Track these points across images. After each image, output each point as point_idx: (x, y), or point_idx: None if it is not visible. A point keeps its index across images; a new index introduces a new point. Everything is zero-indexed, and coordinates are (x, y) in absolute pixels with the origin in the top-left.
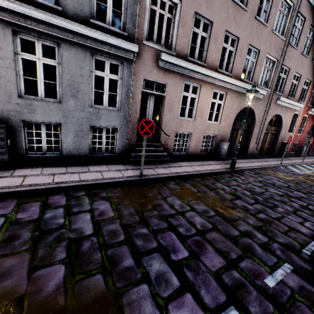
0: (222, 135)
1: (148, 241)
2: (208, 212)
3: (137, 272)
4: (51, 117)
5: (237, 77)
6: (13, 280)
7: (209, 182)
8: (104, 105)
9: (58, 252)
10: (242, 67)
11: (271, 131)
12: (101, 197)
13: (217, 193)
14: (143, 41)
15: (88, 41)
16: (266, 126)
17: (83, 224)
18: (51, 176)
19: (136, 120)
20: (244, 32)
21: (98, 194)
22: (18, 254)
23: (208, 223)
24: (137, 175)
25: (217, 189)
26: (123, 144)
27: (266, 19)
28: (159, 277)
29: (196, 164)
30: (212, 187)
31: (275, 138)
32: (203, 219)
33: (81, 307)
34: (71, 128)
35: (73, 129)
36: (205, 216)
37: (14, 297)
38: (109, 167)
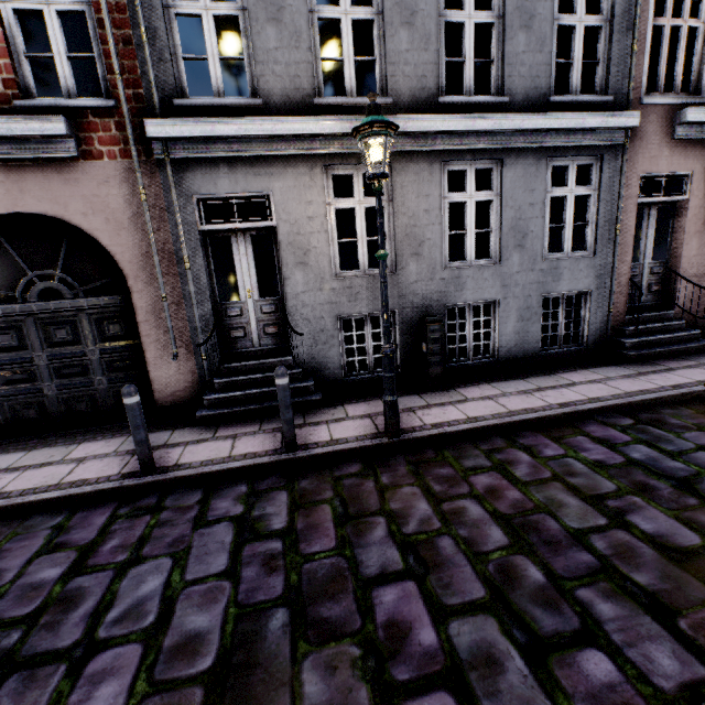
0: None
1: None
2: None
3: None
4: (484, 291)
5: None
6: None
7: None
8: (564, 251)
9: None
10: None
11: None
12: (679, 426)
13: None
14: (643, 100)
15: (546, 139)
16: None
17: None
18: (528, 395)
19: (625, 269)
20: None
21: (663, 421)
22: (698, 509)
23: None
24: (688, 383)
25: None
26: (600, 323)
27: None
28: None
29: None
30: None
31: None
32: None
33: None
34: (513, 306)
35: (515, 308)
36: None
37: None
38: (596, 372)
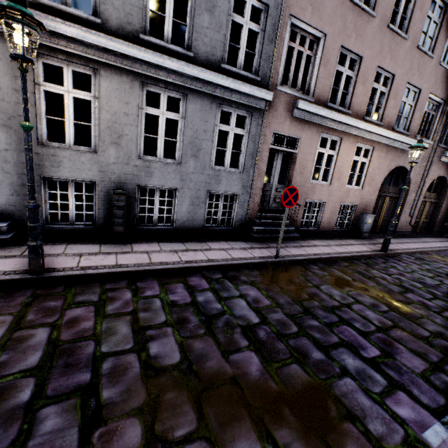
0: (364, 205)
1: (327, 335)
2: (378, 306)
3: (333, 366)
4: (168, 181)
5: (389, 127)
6: (214, 362)
7: (361, 269)
8: (225, 166)
9: (238, 338)
10: (396, 113)
11: (430, 199)
12: (243, 281)
13: (377, 282)
14: (278, 87)
15: (217, 91)
16: (424, 192)
17: (243, 311)
18: (174, 253)
19: (260, 185)
20: (402, 66)
21: (238, 277)
22: (200, 337)
23: (385, 320)
24: (269, 256)
25: (376, 277)
26: (243, 215)
27: (431, 48)
28: (359, 373)
29: (333, 244)
30: (368, 275)
31: (435, 208)
32: (377, 314)
33: (297, 393)
34: (188, 194)
35: (189, 196)
36: (377, 310)
37: (227, 377)
38: (230, 244)
